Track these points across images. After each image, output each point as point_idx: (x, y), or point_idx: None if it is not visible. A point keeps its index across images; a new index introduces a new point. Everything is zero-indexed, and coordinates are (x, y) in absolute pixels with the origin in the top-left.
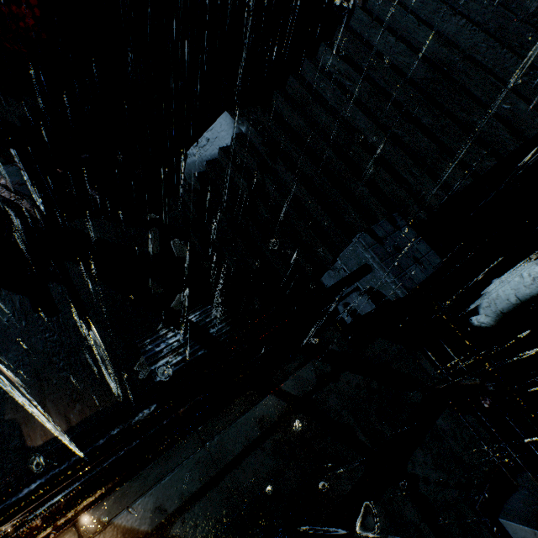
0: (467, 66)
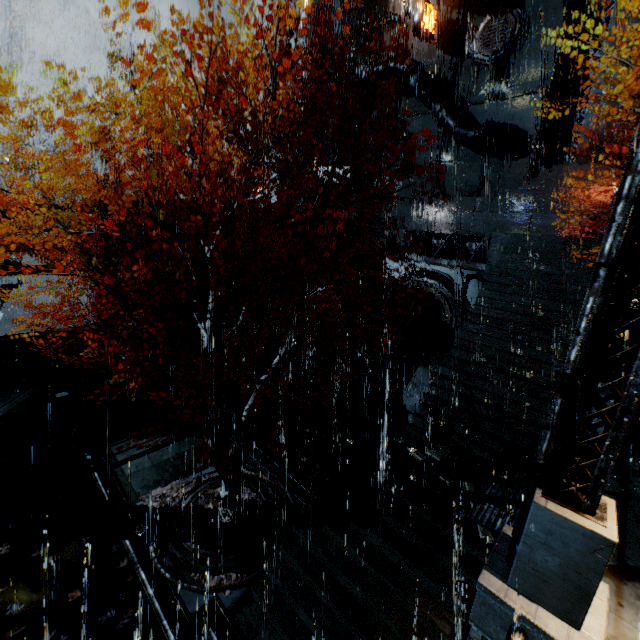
0: (548, 312)
